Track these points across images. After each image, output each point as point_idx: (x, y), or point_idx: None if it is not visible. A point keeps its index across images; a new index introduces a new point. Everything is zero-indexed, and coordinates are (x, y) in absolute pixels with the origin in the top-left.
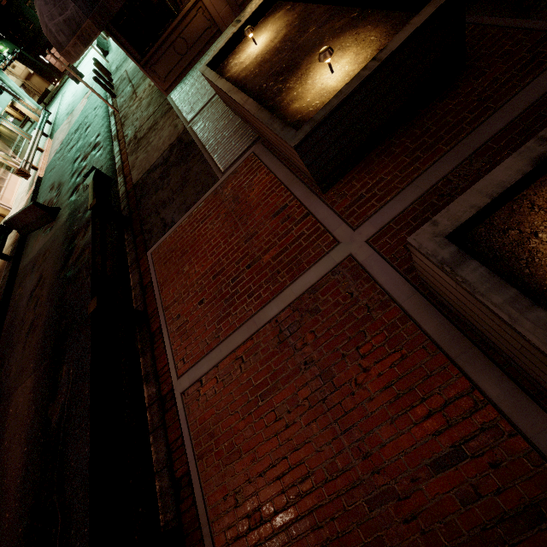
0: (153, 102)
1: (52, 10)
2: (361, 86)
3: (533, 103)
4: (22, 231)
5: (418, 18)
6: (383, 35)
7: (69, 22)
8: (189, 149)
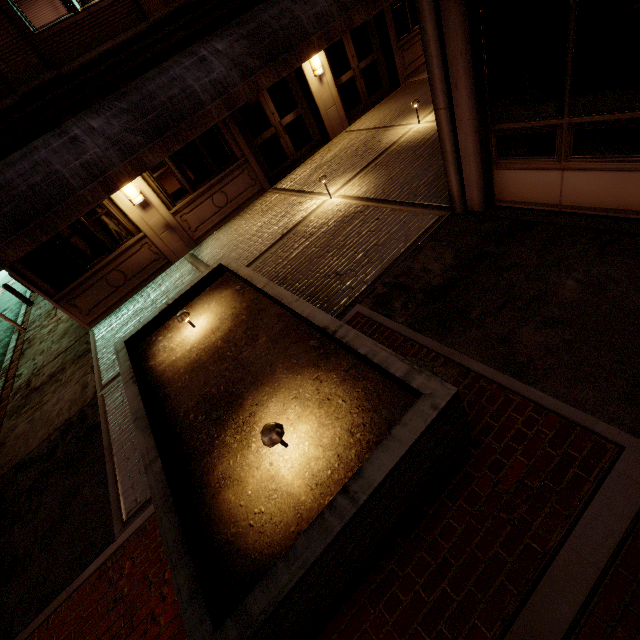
0: (71, 331)
1: None
2: (330, 545)
3: (605, 573)
4: None
5: (402, 430)
6: (354, 403)
7: None
8: (89, 441)
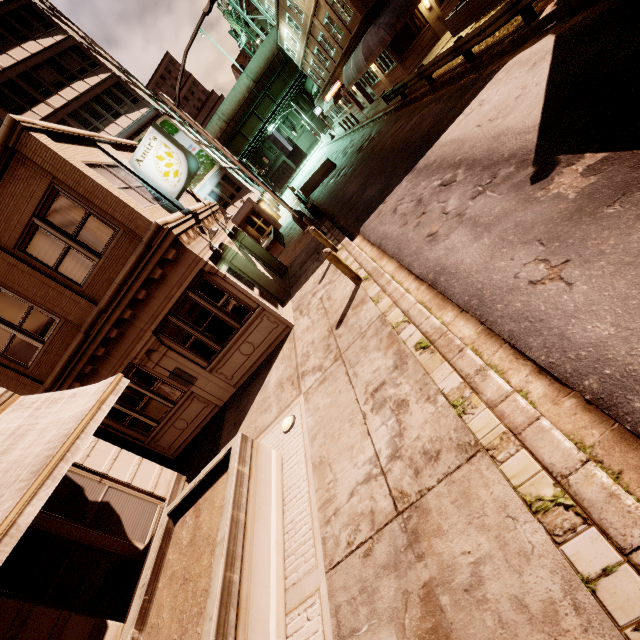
0: None
1: (373, 38)
2: None
3: None
4: (308, 192)
5: None
6: None
7: (379, 40)
8: None
